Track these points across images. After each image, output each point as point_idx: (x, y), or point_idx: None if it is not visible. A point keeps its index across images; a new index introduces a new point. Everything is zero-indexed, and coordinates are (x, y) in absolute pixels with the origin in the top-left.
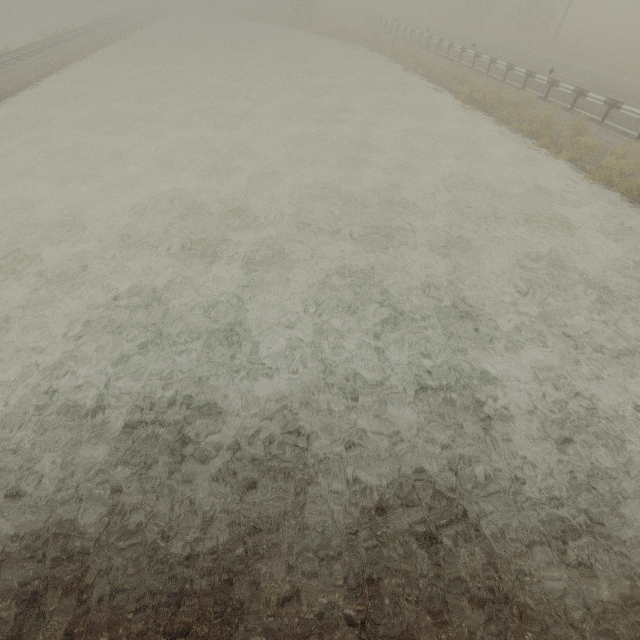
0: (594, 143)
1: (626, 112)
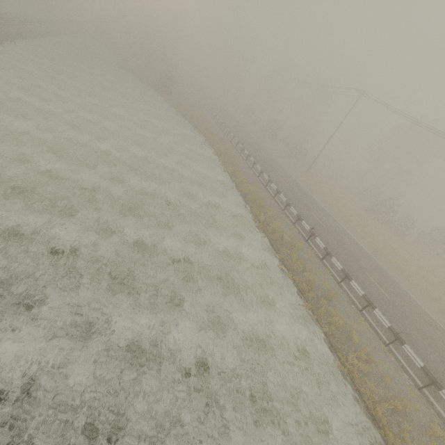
0: (341, 323)
1: (354, 286)
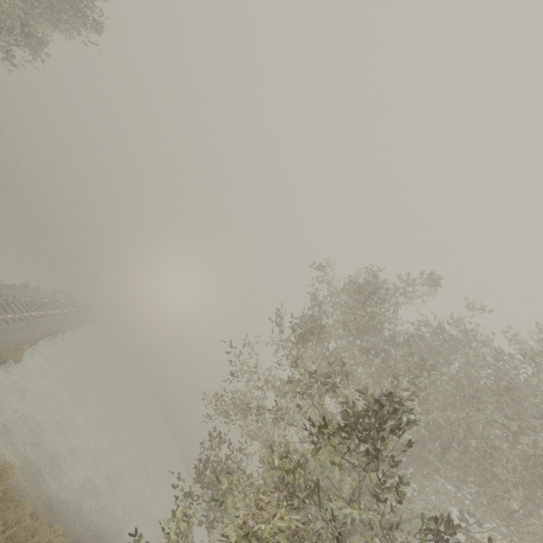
0: None
1: None
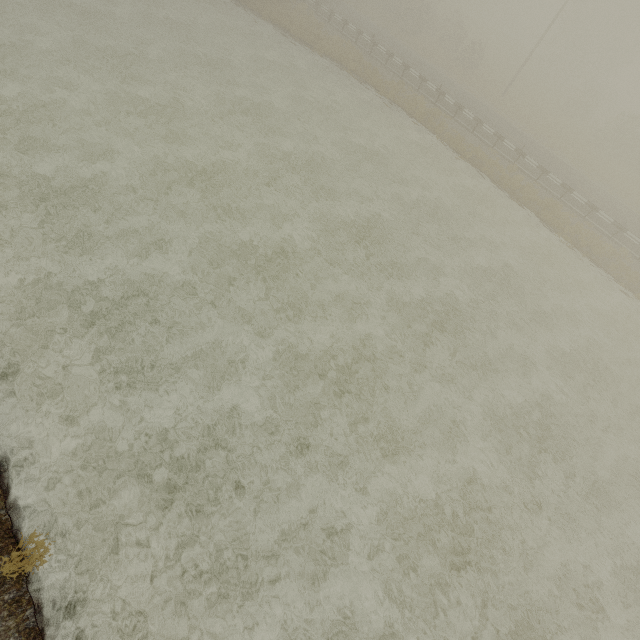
0: None
1: None
